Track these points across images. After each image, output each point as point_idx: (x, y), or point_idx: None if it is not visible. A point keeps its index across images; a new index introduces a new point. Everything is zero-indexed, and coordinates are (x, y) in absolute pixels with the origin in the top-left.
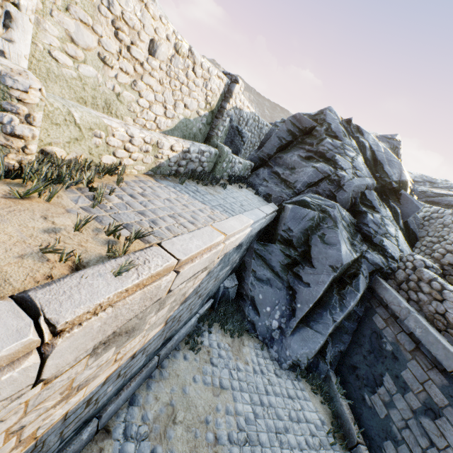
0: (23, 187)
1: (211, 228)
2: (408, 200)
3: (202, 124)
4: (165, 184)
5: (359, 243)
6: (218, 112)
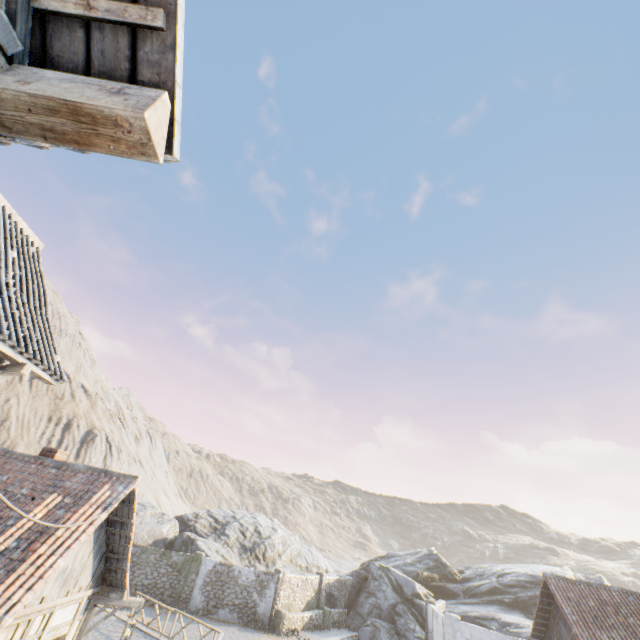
0: (286, 636)
1: (323, 639)
2: (417, 604)
3: (314, 599)
4: (307, 632)
5: (395, 638)
6: (319, 590)
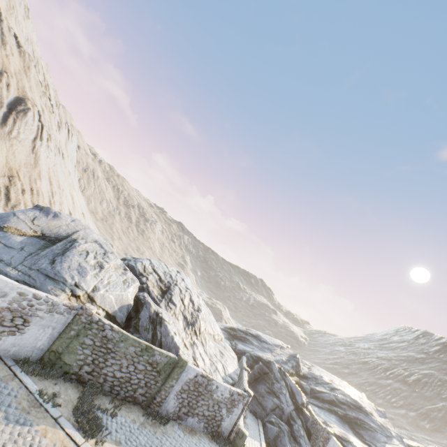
0: None
1: None
2: (305, 414)
3: None
4: None
5: (292, 441)
6: None
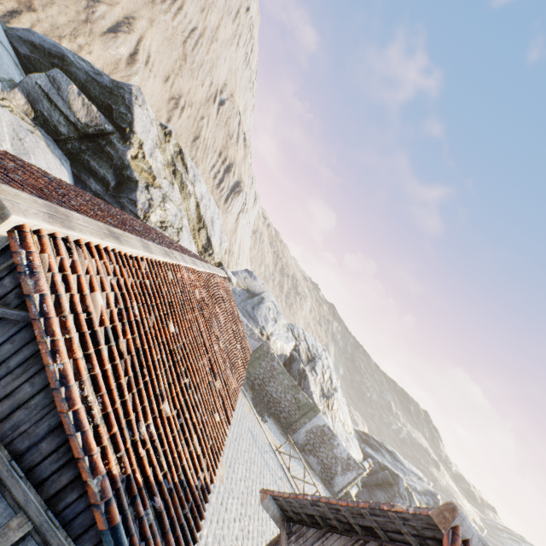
0: None
1: None
2: None
3: None
4: None
5: None
6: None
